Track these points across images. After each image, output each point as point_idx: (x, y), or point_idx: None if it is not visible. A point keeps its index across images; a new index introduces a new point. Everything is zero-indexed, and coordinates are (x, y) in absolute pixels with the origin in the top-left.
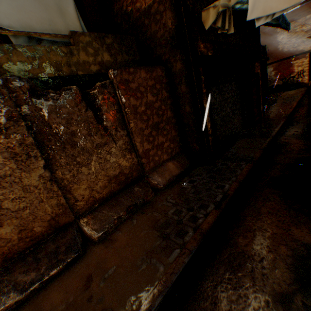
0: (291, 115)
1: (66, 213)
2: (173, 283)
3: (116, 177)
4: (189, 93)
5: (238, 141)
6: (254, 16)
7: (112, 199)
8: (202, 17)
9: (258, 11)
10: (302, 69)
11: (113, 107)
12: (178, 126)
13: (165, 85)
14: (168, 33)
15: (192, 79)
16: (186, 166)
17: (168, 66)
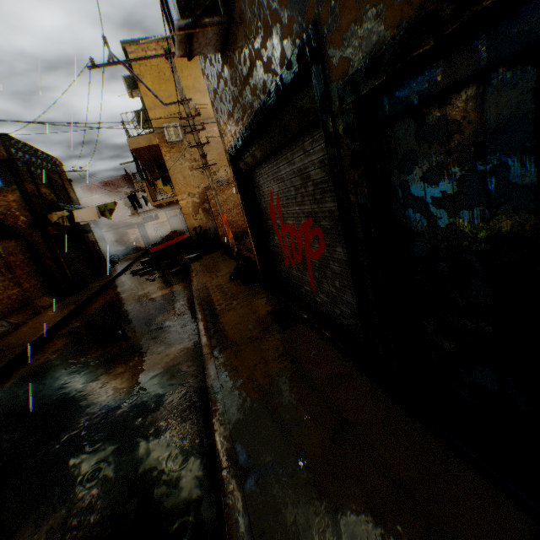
0: (129, 267)
1: (0, 312)
2: (78, 306)
3: (17, 300)
4: (50, 253)
5: (93, 284)
6: (80, 220)
7: (19, 311)
8: (50, 216)
9: (81, 219)
10: (137, 236)
11: (4, 261)
12: (44, 275)
13: (29, 249)
14: (26, 221)
15: (52, 246)
16: (60, 298)
17: (28, 238)
